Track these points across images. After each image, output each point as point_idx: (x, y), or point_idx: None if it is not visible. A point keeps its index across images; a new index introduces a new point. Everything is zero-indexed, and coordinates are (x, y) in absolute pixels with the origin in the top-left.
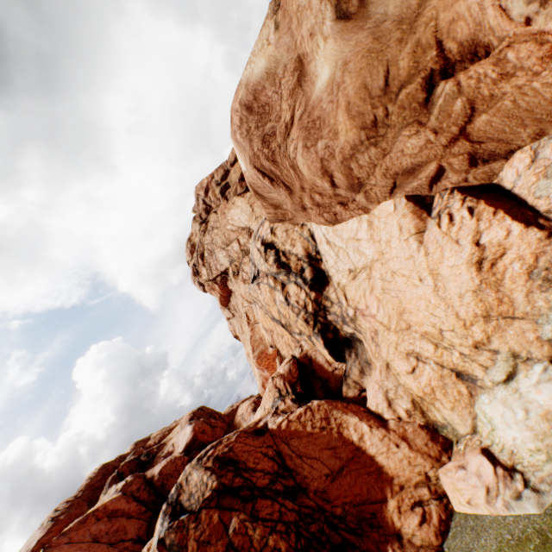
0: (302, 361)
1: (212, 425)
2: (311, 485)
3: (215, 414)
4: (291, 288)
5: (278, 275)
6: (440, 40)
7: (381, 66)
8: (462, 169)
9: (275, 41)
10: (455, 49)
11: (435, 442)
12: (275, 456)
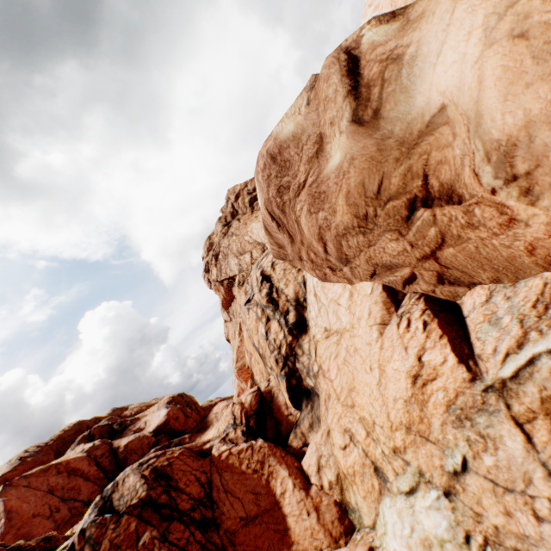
0: (265, 396)
1: (186, 414)
2: (225, 522)
3: (192, 404)
4: (273, 324)
5: (266, 308)
6: (427, 174)
7: (378, 175)
8: (431, 282)
9: (305, 114)
10: (437, 187)
11: (341, 523)
12: (206, 483)
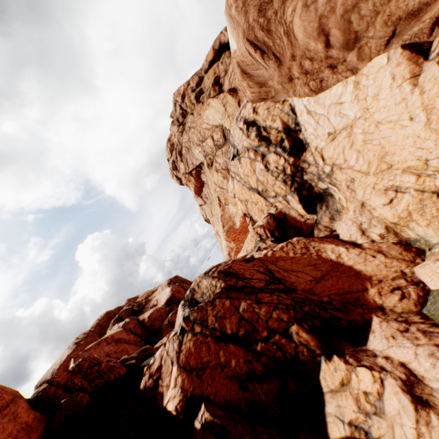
0: (277, 217)
1: (185, 288)
2: (299, 287)
3: (186, 281)
4: (270, 157)
5: (258, 148)
6: None
7: None
8: None
9: None
10: None
11: (409, 252)
12: (265, 272)
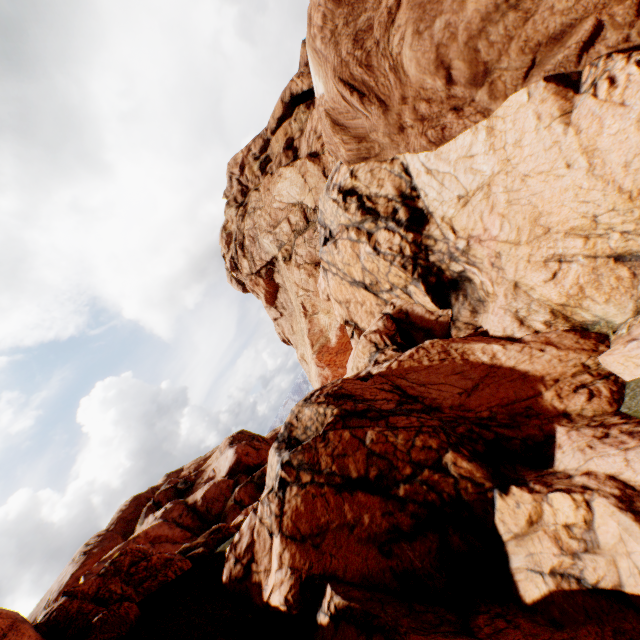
0: (396, 317)
1: (256, 448)
2: (444, 403)
3: (258, 437)
4: (380, 236)
5: (362, 224)
6: None
7: None
8: (626, 22)
9: None
10: None
11: (587, 339)
12: (393, 390)
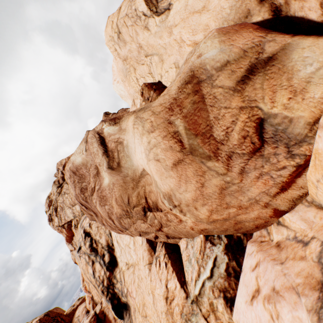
0: (100, 317)
1: None
2: None
3: (58, 317)
4: (97, 265)
5: (90, 255)
6: (146, 197)
7: (126, 194)
8: (165, 238)
9: (86, 154)
10: (151, 203)
11: None
12: None
